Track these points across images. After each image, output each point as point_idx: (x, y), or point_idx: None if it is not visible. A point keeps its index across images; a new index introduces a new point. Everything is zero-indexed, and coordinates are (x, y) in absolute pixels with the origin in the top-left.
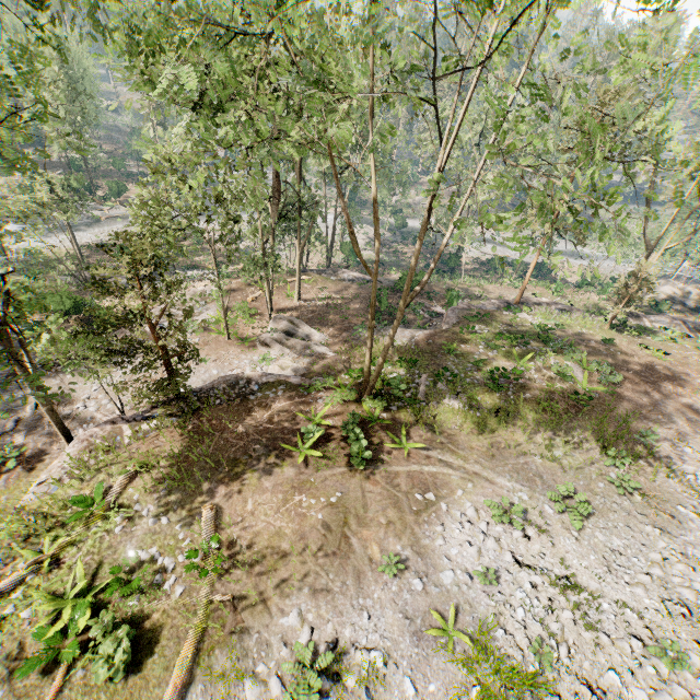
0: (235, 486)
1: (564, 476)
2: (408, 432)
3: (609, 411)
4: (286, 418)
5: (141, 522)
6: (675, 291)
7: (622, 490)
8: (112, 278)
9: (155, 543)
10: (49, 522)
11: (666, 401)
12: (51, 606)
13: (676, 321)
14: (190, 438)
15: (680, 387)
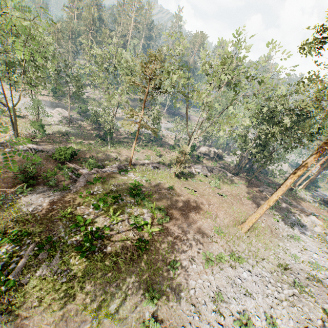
0: None
1: None
2: None
3: (159, 247)
4: None
5: None
6: (206, 150)
7: None
8: None
9: None
10: None
11: (190, 227)
12: None
13: (204, 167)
14: None
15: (198, 213)
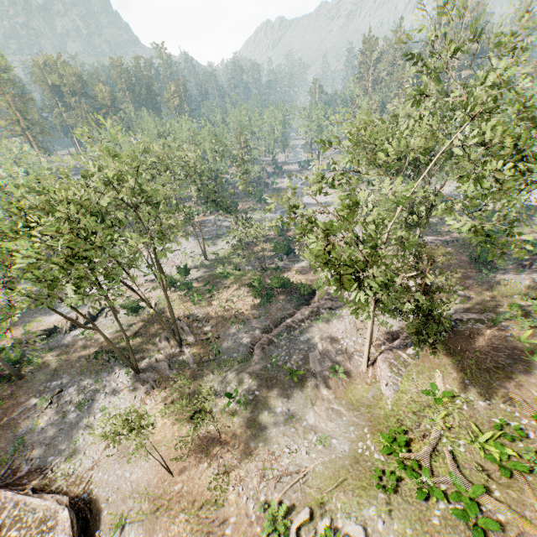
0: (511, 382)
1: None
2: None
3: None
4: (499, 340)
5: (474, 403)
6: None
7: None
8: (274, 263)
9: (496, 414)
10: (418, 404)
11: None
12: (478, 445)
13: None
14: (451, 355)
15: None
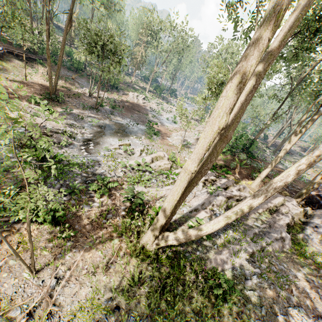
0: None
1: None
2: None
3: None
4: None
5: None
6: None
7: None
8: None
9: None
10: None
11: None
12: None
13: None
14: None
15: None
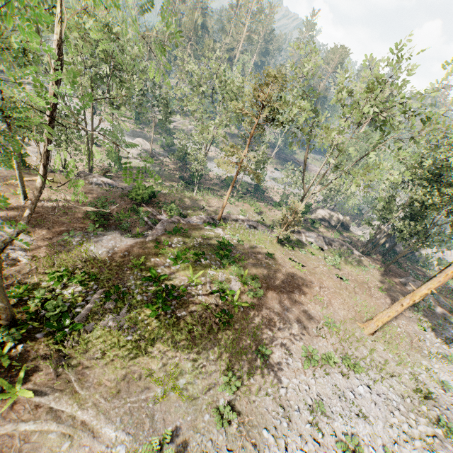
0: None
1: (177, 411)
2: (35, 370)
3: (245, 325)
4: None
5: None
6: (326, 214)
7: (221, 424)
8: None
9: None
10: None
11: (290, 310)
12: None
13: (320, 236)
14: None
15: (304, 296)
